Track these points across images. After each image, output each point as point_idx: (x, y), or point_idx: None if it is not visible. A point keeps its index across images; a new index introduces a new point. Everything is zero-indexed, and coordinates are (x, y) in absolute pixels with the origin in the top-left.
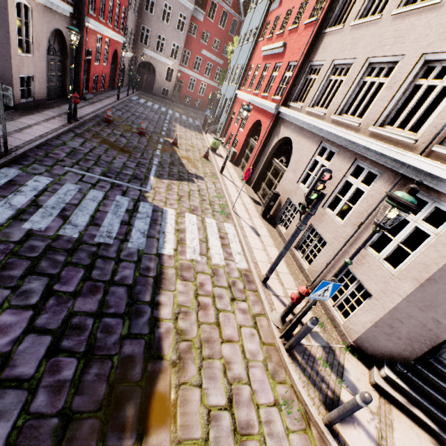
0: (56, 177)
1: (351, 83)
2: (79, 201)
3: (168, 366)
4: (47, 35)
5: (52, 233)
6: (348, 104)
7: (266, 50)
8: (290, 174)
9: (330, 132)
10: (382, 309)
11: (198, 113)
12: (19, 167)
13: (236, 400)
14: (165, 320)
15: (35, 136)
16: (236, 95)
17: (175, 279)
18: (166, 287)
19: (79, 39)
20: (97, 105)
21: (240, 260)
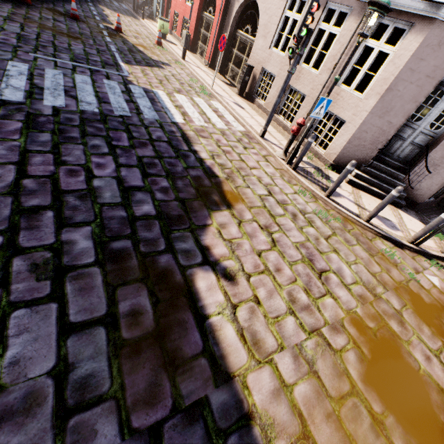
0: (29, 63)
1: None
2: (73, 84)
3: (224, 180)
4: None
5: (75, 109)
6: None
7: None
8: (261, 41)
9: None
10: (353, 127)
11: None
12: None
13: (273, 192)
14: (206, 159)
15: None
16: None
17: (197, 137)
18: (194, 142)
19: None
20: None
21: (237, 126)
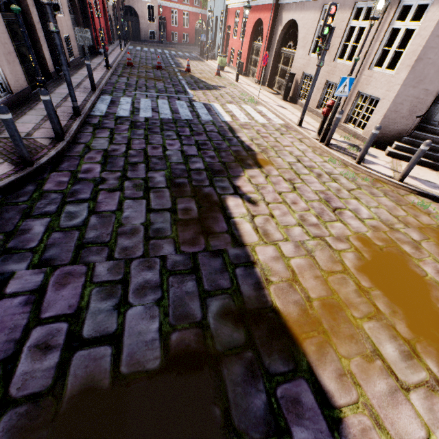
0: (132, 97)
1: None
2: (157, 105)
3: (259, 153)
4: None
5: (157, 118)
6: None
7: None
8: (301, 51)
9: None
10: (388, 102)
11: (189, 48)
12: (108, 95)
13: (302, 161)
14: (246, 141)
15: (98, 79)
16: (227, 7)
17: (240, 129)
18: (238, 132)
19: None
20: (112, 56)
21: (277, 120)
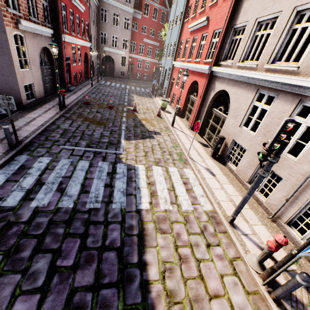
0: (53, 155)
1: (280, 34)
2: (72, 173)
3: None
4: (38, 53)
5: (53, 207)
6: (280, 52)
7: (192, 26)
8: (232, 120)
9: (267, 79)
10: None
11: (147, 84)
12: (28, 153)
13: None
14: (154, 281)
15: (38, 125)
16: (173, 65)
17: (155, 233)
18: (149, 244)
19: (60, 50)
20: (79, 93)
21: (204, 202)
